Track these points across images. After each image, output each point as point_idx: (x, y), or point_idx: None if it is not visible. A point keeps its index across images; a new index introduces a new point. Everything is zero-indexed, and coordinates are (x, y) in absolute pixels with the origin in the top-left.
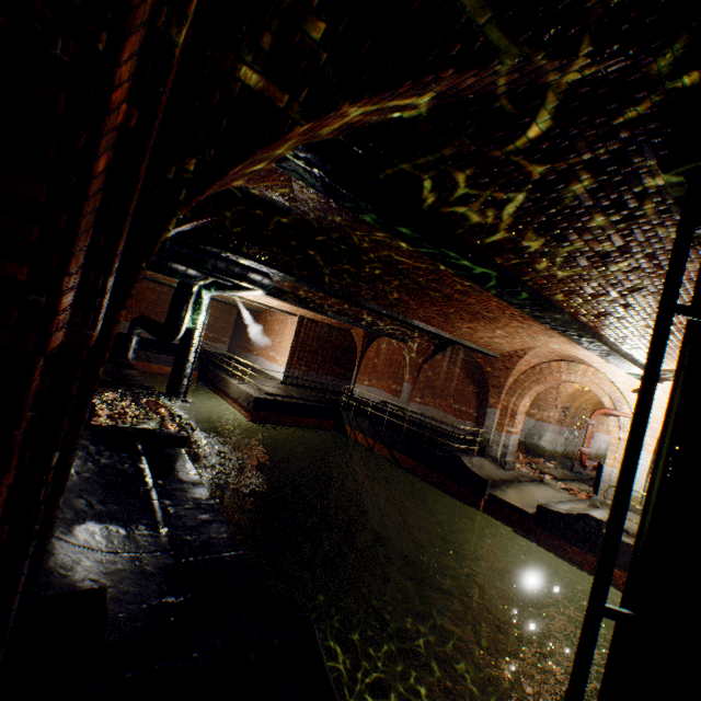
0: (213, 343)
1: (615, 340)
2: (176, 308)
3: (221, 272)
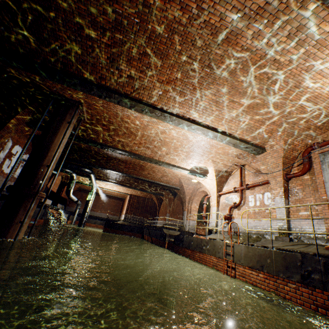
0: (112, 215)
1: (147, 156)
2: (69, 184)
3: (72, 168)
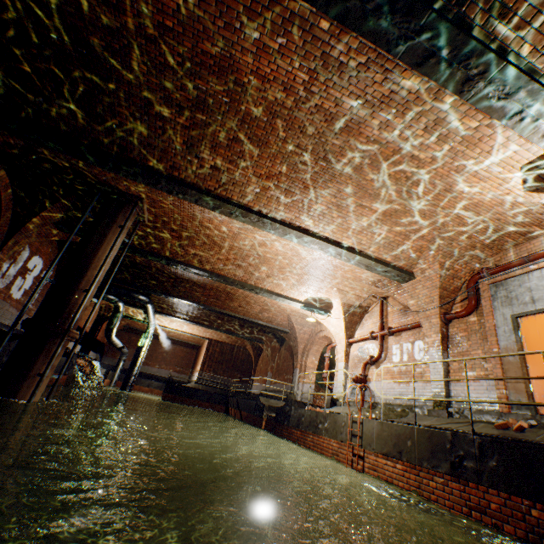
0: (179, 374)
1: (237, 278)
2: (112, 319)
3: (119, 293)
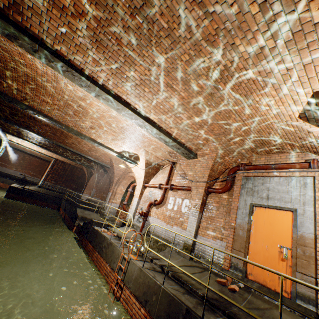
0: (32, 177)
1: (64, 123)
2: None
3: None
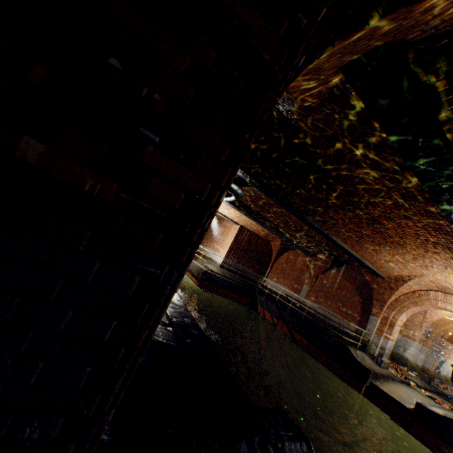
0: None
1: None
2: None
3: None
